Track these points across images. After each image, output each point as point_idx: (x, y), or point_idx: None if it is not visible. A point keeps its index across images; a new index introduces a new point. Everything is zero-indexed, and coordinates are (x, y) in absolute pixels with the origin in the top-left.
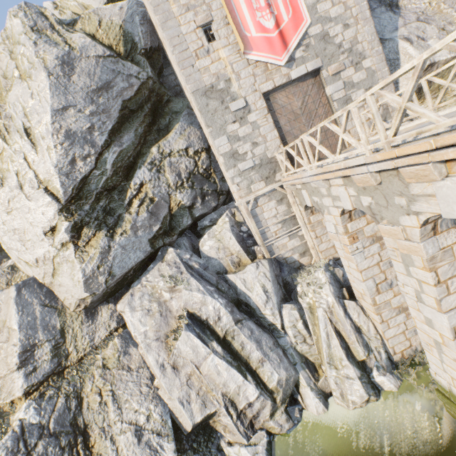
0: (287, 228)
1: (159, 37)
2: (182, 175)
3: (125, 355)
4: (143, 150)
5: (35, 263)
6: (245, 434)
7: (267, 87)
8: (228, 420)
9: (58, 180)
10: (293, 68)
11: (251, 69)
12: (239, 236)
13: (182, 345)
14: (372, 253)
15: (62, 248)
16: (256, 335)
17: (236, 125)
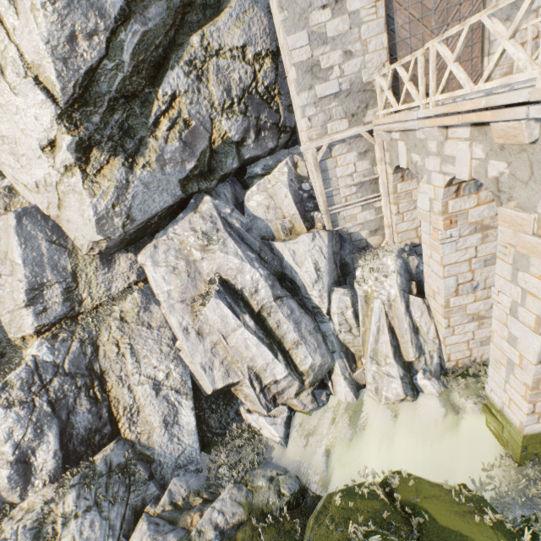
0: (363, 194)
1: None
2: (233, 92)
3: (146, 311)
4: (179, 39)
5: (36, 188)
6: (266, 407)
7: None
8: (250, 392)
9: (51, 67)
10: None
11: None
12: (298, 196)
13: (209, 313)
14: (467, 245)
15: (66, 173)
16: (297, 316)
17: (327, 13)
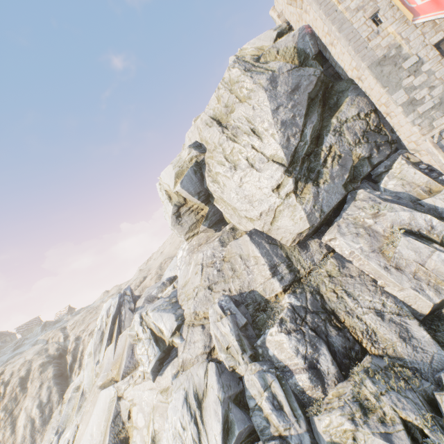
0: None
1: (320, 44)
2: (358, 134)
3: (343, 268)
4: (323, 124)
5: (258, 217)
6: None
7: (437, 38)
8: None
9: (282, 152)
10: None
11: (418, 31)
12: (422, 172)
13: (402, 250)
14: None
15: (285, 198)
16: None
17: (410, 78)
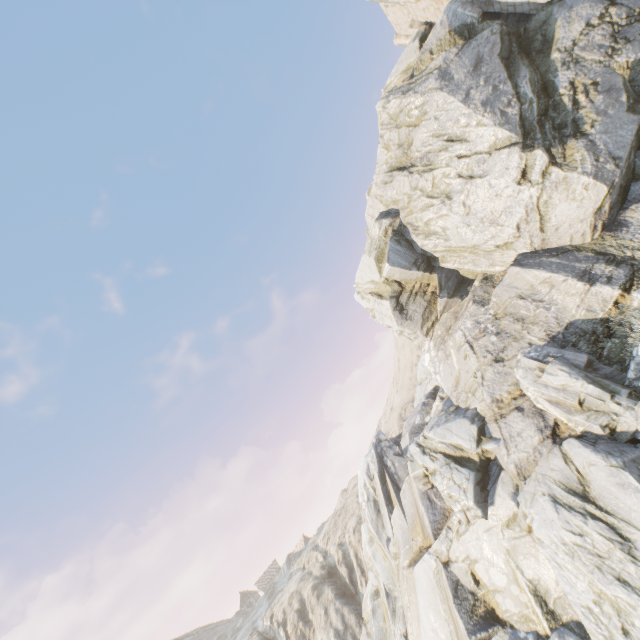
0: None
1: (479, 5)
2: (604, 45)
3: None
4: (542, 71)
5: (516, 233)
6: None
7: None
8: None
9: (503, 132)
10: None
11: None
12: None
13: None
14: None
15: (543, 179)
16: None
17: None
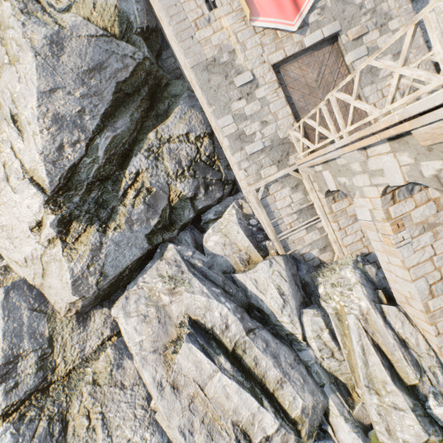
0: (304, 219)
1: (156, 16)
2: (183, 163)
3: (119, 368)
4: (140, 137)
5: (25, 262)
6: None
7: (277, 57)
8: None
9: (43, 168)
10: (307, 34)
11: (258, 38)
12: (248, 230)
13: (182, 360)
14: (422, 244)
15: (49, 245)
16: (273, 348)
17: (243, 102)
